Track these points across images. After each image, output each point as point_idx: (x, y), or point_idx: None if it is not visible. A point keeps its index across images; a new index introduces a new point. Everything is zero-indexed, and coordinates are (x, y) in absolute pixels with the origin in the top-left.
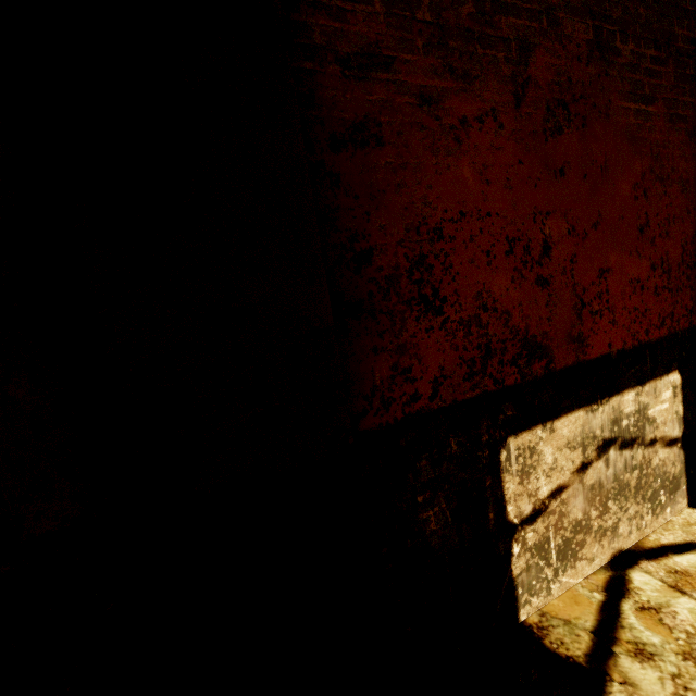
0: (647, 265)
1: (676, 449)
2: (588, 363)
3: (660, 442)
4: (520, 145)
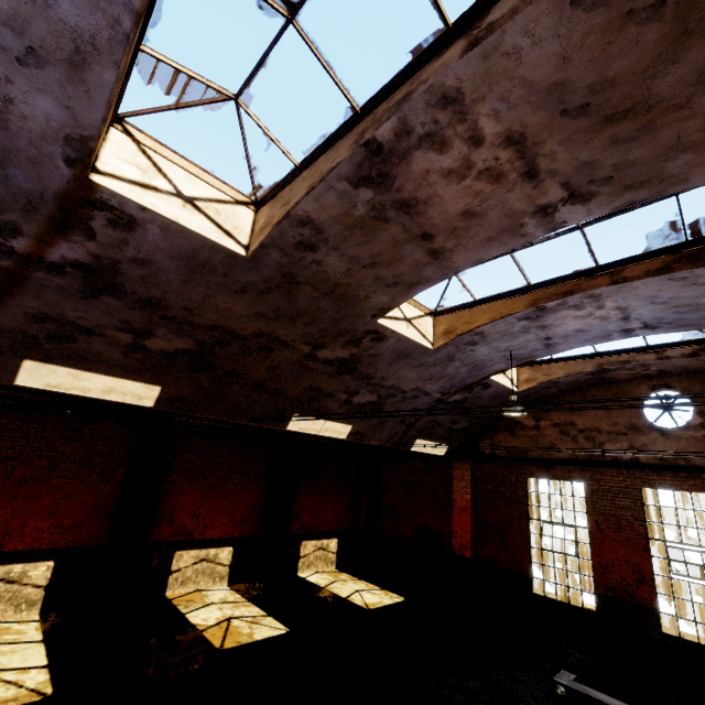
0: (50, 525)
1: (41, 590)
2: (2, 552)
3: (32, 585)
4: (1, 490)
